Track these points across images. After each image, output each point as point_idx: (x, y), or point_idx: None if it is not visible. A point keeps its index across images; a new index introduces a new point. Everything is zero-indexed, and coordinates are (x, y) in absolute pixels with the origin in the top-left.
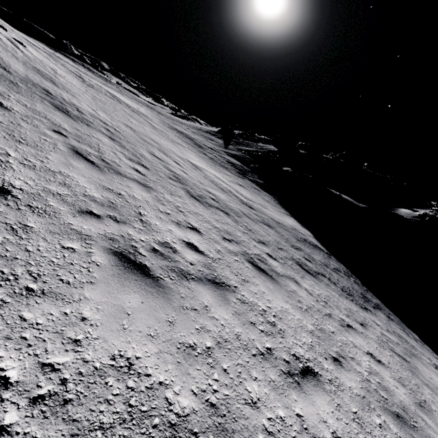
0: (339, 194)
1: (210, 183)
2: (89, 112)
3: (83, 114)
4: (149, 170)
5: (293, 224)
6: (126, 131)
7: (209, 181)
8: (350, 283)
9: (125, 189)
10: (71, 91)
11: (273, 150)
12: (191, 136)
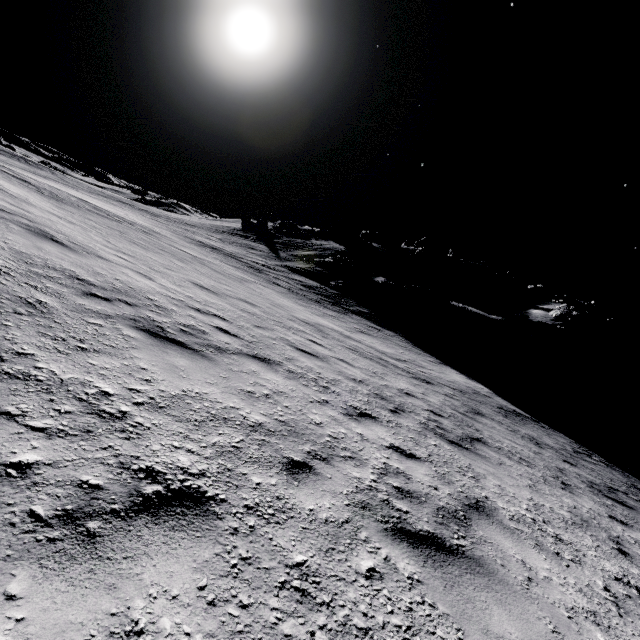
0: (464, 307)
1: (367, 361)
2: (162, 294)
3: (171, 313)
4: (376, 418)
5: (464, 382)
6: (218, 305)
7: (360, 356)
8: (609, 472)
9: (561, 600)
10: (80, 241)
11: (340, 249)
12: (227, 250)
